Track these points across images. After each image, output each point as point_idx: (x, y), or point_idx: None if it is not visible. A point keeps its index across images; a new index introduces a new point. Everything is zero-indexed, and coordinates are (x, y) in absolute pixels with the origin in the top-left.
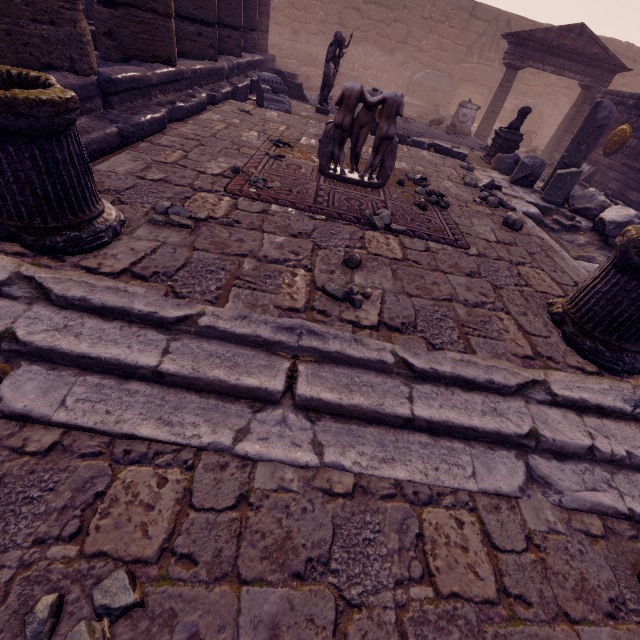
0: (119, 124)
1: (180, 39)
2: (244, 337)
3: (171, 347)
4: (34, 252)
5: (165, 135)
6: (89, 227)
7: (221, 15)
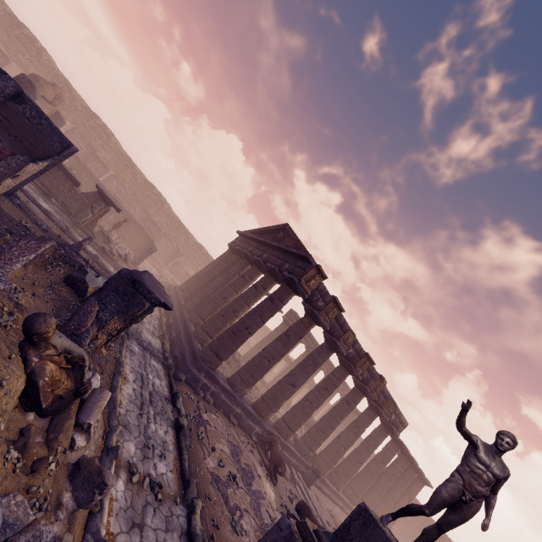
0: (320, 485)
1: (346, 491)
2: (315, 507)
3: (309, 499)
4: (304, 481)
5: (325, 495)
6: (310, 485)
7: (365, 500)
